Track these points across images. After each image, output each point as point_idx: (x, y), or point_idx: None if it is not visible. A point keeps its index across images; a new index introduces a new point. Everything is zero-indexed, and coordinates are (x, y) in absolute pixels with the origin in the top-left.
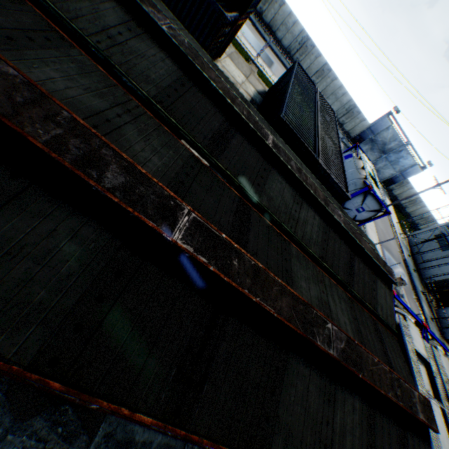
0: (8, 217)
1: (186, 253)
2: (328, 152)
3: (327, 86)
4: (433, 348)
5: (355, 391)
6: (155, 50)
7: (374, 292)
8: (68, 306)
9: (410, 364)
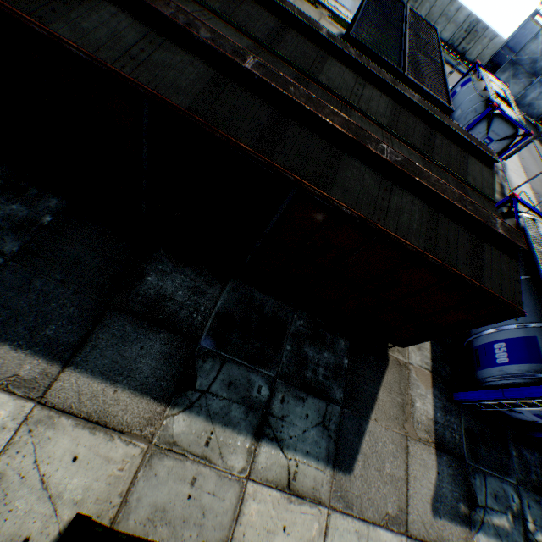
0: (161, 53)
1: (255, 76)
2: (422, 69)
3: (432, 8)
4: None
5: (415, 195)
6: None
7: (463, 166)
8: (196, 93)
9: (533, 252)
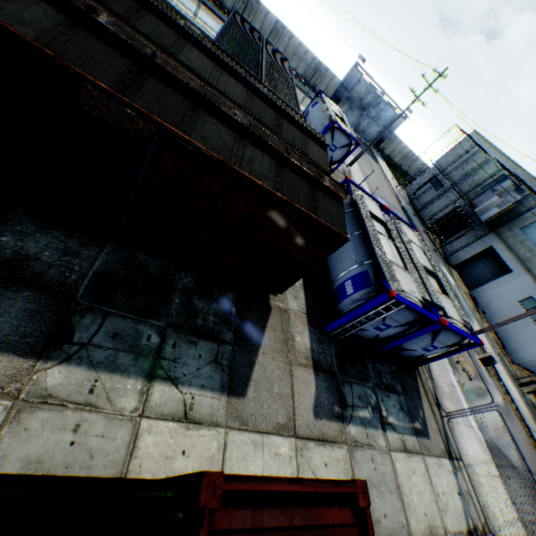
0: None
1: (110, 31)
2: (277, 83)
3: (287, 47)
4: (396, 221)
5: (265, 152)
6: None
7: (305, 145)
8: (45, 30)
9: (361, 214)
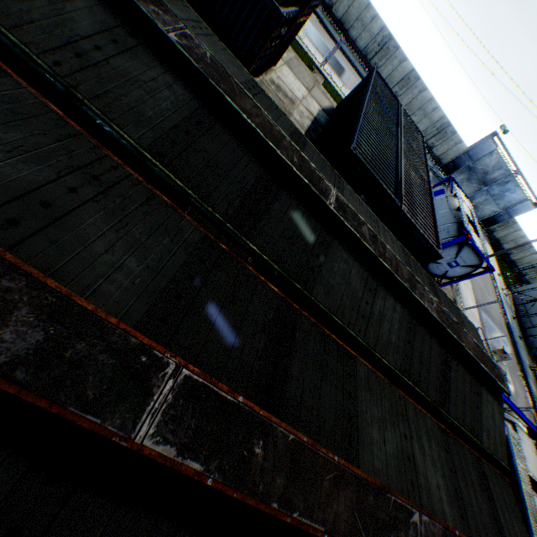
0: None
1: (162, 462)
2: (414, 192)
3: (414, 99)
4: None
5: None
6: (157, 71)
7: (477, 412)
8: None
9: (523, 501)
